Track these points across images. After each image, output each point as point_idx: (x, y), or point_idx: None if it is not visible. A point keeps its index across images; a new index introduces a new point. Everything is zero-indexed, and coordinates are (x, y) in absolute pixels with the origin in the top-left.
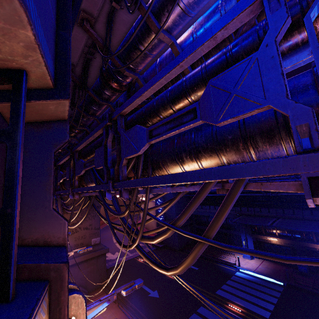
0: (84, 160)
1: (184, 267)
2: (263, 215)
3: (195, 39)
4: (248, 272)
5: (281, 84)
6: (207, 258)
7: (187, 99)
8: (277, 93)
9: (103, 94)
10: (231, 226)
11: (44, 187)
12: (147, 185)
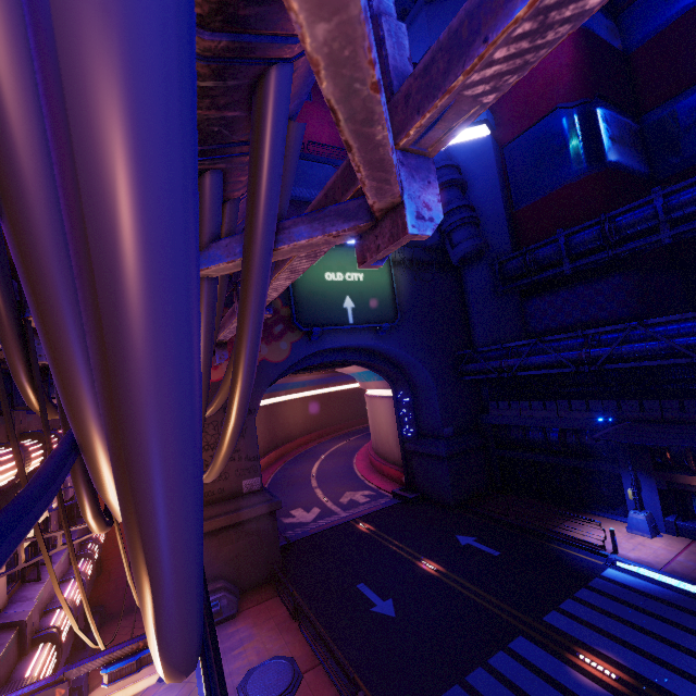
0: None
1: (158, 666)
2: (693, 420)
3: None
4: (642, 571)
5: None
6: (525, 528)
7: None
8: None
9: None
10: (590, 450)
11: None
12: None
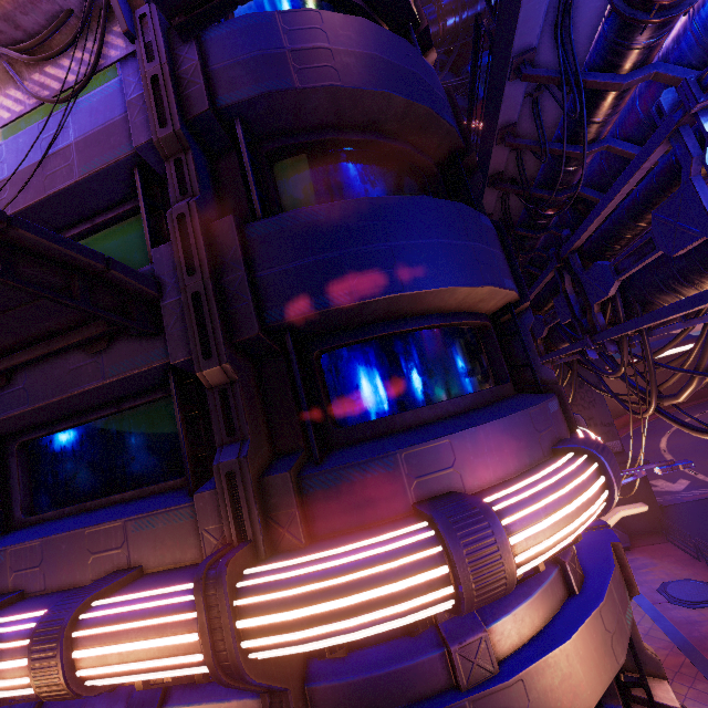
0: (541, 313)
1: None
2: None
3: (641, 120)
4: None
5: (706, 218)
6: None
7: (651, 213)
8: (706, 226)
9: (537, 226)
10: None
11: (531, 353)
12: (629, 330)
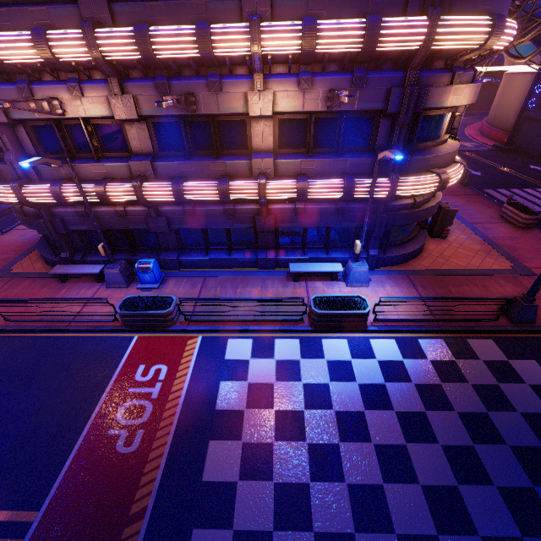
0: None
1: (538, 50)
2: None
3: None
4: None
5: None
6: None
7: None
8: None
9: None
10: None
11: None
12: None
